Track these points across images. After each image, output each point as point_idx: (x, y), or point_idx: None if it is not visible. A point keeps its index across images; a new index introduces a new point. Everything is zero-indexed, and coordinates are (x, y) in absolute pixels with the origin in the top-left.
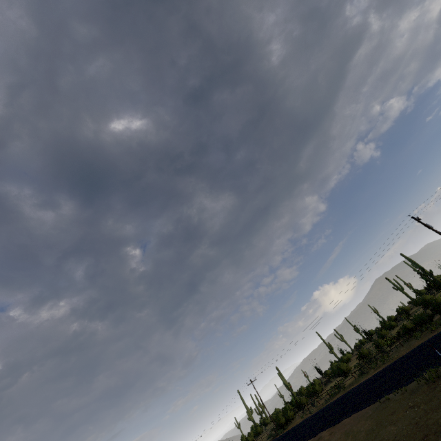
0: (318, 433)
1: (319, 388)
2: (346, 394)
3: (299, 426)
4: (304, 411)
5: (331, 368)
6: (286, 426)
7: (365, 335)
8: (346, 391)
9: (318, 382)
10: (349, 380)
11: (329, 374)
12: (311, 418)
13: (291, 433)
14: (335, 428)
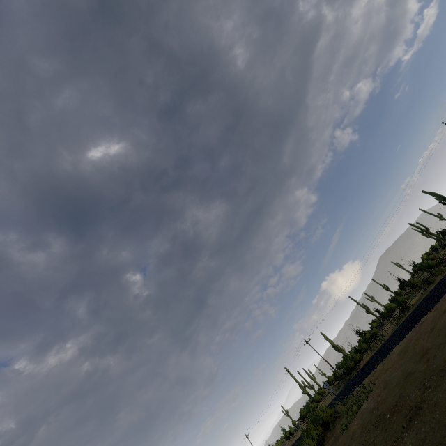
0: (415, 324)
1: (376, 331)
2: (422, 301)
3: (377, 352)
4: (371, 348)
5: (380, 314)
6: (354, 371)
7: (401, 282)
8: (418, 304)
9: (368, 333)
10: (412, 302)
11: (375, 327)
12: (388, 339)
13: (370, 361)
14: (436, 306)
